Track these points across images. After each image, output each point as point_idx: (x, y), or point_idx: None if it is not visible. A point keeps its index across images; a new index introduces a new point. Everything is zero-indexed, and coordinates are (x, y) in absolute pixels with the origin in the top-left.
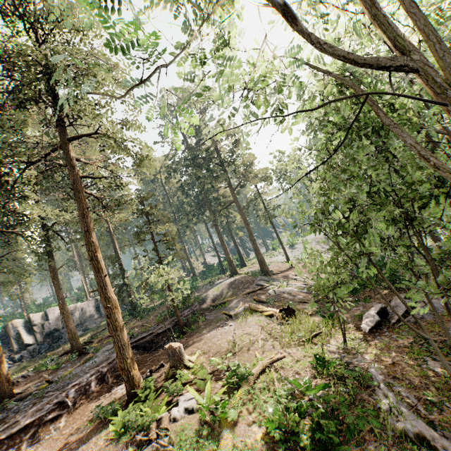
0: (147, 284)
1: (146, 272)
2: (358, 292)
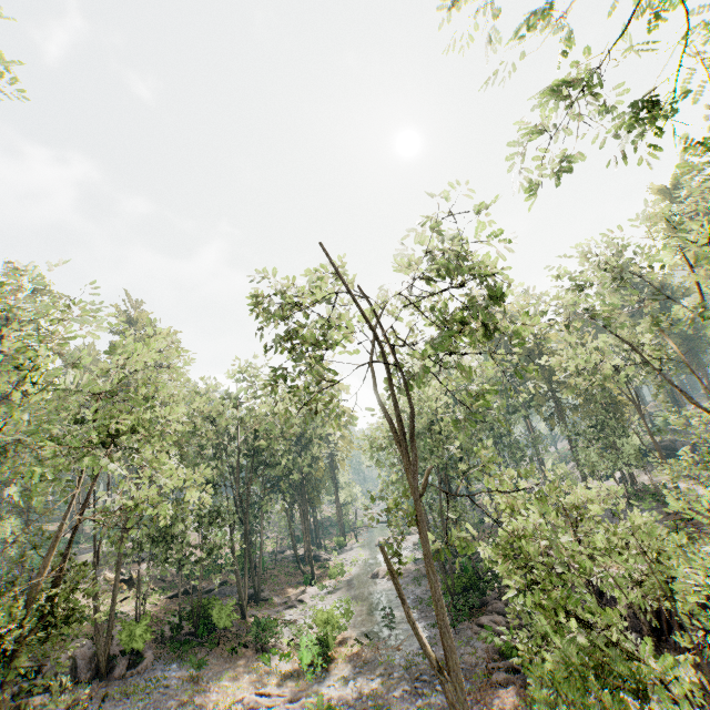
0: (4, 536)
1: (8, 525)
2: (208, 576)
